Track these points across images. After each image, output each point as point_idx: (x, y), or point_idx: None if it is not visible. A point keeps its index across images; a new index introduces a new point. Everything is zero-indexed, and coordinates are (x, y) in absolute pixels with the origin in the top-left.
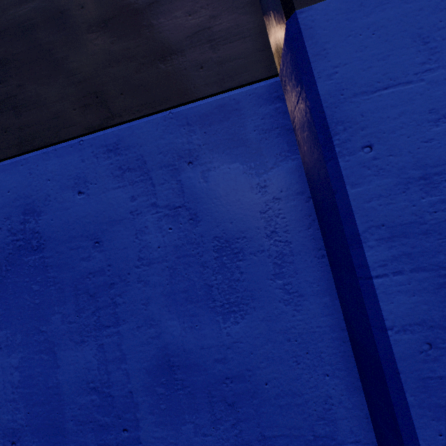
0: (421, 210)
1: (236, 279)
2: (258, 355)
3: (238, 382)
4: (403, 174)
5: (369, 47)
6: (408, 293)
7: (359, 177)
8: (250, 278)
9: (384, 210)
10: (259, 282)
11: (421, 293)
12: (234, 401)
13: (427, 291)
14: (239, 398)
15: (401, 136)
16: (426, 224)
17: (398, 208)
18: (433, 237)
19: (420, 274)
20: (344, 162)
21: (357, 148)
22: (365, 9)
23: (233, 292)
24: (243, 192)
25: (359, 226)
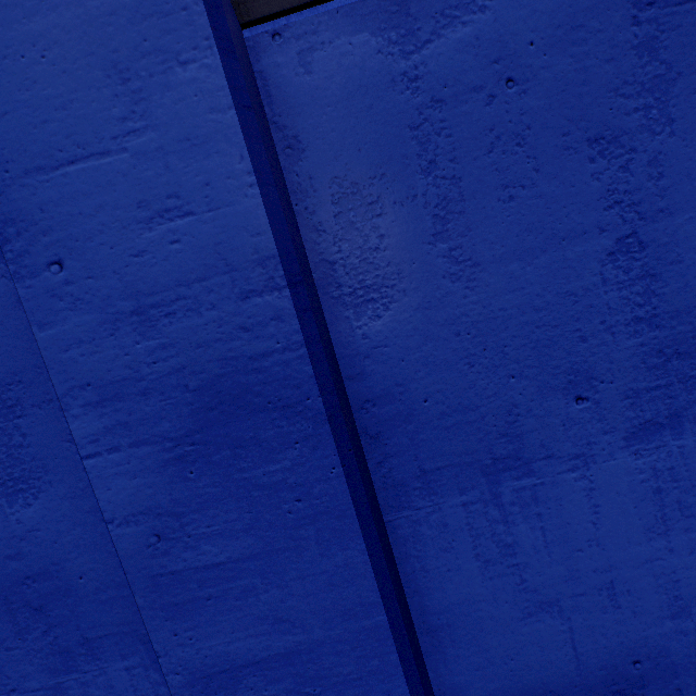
0: (138, 361)
1: (18, 444)
2: (66, 543)
3: (44, 580)
4: (110, 307)
5: (40, 81)
6: (128, 476)
7: (49, 313)
8: (38, 441)
9: (89, 363)
10: (52, 446)
11: (144, 473)
12: (42, 604)
13: (152, 471)
14: (48, 599)
15: (102, 245)
16: (145, 381)
17: (108, 359)
18: (154, 399)
19: (142, 449)
20: (25, 288)
21: (41, 265)
22: (25, 3)
23: (17, 463)
24: (7, 310)
25: (58, 388)
